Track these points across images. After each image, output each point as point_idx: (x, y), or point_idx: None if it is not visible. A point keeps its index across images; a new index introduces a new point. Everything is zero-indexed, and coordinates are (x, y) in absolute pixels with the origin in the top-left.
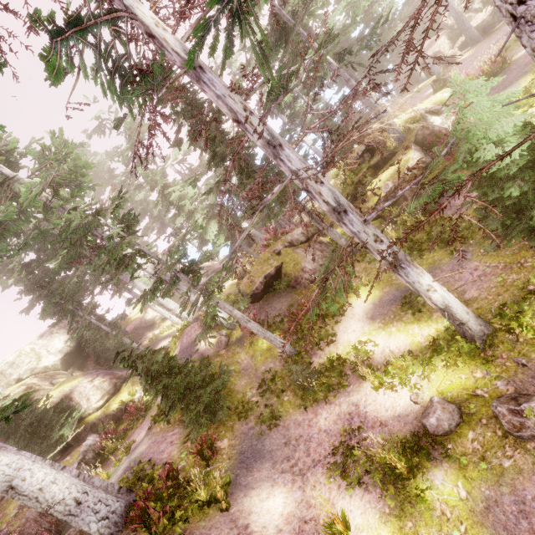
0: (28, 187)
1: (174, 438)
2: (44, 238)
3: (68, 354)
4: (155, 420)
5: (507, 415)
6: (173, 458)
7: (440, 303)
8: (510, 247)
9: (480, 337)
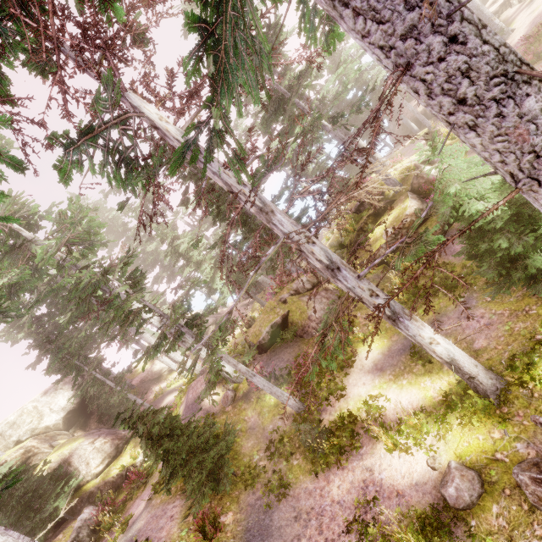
0: (44, 249)
1: (174, 511)
2: (57, 292)
3: (71, 412)
4: (155, 490)
5: (530, 484)
6: (172, 537)
7: (445, 356)
8: (513, 294)
9: (493, 392)
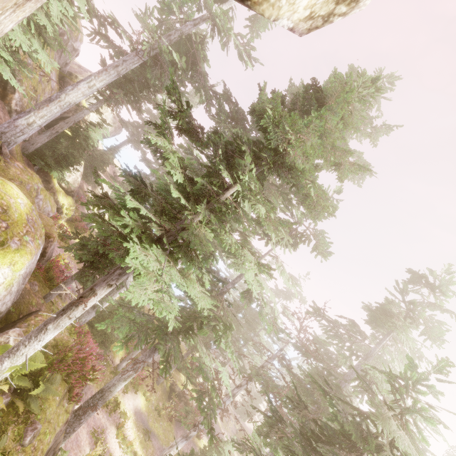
0: None
1: None
2: None
3: None
4: None
5: None
6: None
7: None
8: None
9: None
